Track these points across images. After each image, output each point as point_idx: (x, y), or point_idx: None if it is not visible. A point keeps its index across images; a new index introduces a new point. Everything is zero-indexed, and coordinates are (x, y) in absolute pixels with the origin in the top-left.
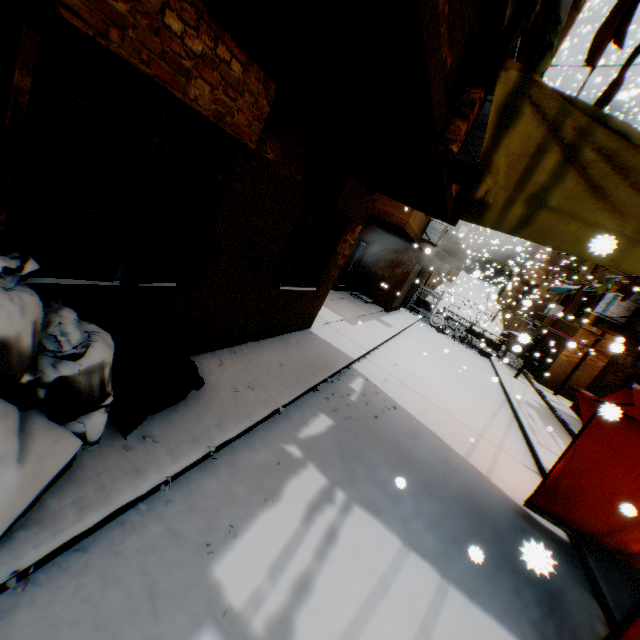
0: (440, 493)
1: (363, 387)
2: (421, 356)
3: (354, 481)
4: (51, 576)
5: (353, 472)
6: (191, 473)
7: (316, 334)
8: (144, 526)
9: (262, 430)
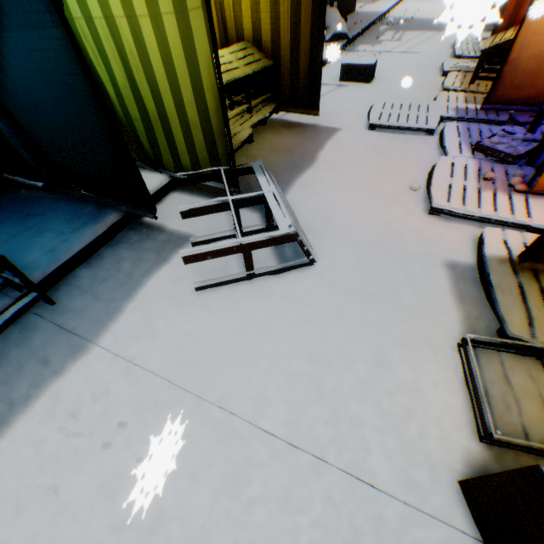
0: (438, 26)
1: (394, 20)
2: (421, 5)
3: (404, 30)
4: (354, 44)
5: (403, 30)
6: (360, 37)
7: (359, 13)
8: (360, 41)
9: (368, 32)
